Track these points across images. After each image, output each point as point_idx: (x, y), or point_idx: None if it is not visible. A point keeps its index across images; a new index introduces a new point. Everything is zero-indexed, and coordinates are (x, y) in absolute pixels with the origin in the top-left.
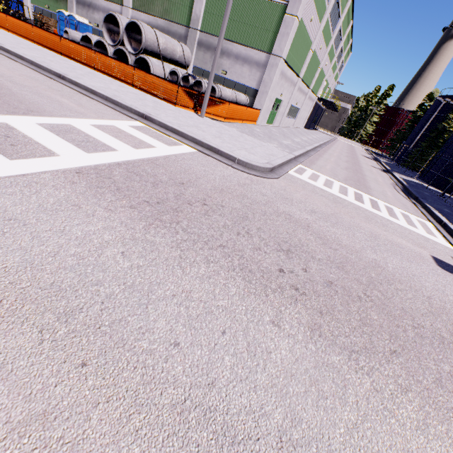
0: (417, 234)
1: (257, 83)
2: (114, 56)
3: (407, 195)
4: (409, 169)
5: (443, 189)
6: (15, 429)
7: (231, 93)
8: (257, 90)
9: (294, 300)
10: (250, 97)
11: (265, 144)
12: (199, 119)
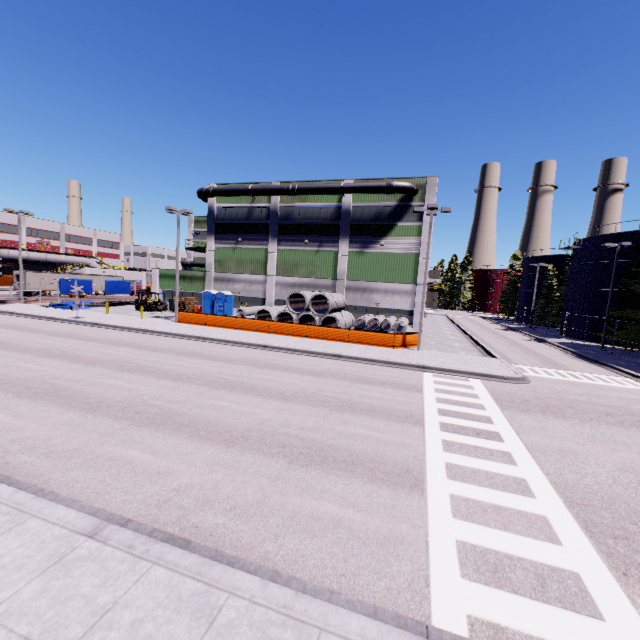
0: (633, 389)
1: (410, 305)
2: (298, 320)
3: (587, 361)
4: (543, 328)
5: (593, 340)
6: (637, 454)
7: (406, 322)
8: (411, 311)
9: (639, 428)
10: (406, 317)
11: (478, 357)
12: (423, 353)
